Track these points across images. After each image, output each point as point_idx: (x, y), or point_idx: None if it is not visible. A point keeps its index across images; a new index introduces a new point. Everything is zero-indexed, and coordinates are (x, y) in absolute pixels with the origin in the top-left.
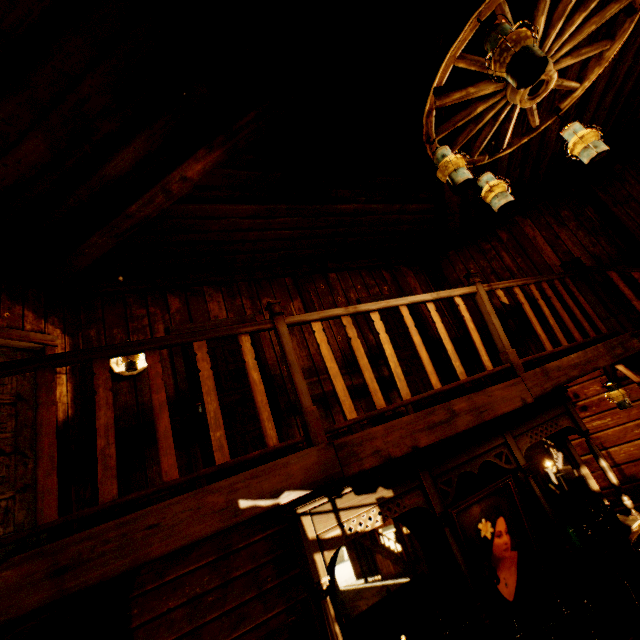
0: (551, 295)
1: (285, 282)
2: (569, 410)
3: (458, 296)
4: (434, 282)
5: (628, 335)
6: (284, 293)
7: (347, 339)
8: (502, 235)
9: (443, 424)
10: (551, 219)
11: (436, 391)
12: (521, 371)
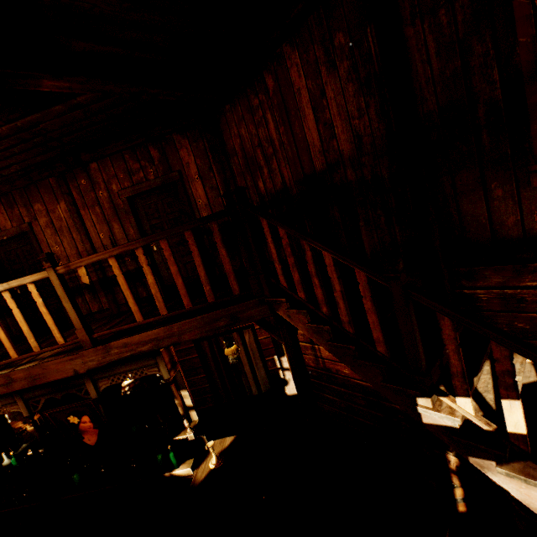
0: (168, 257)
1: (50, 184)
2: (158, 364)
3: (31, 283)
4: (211, 152)
5: (256, 302)
6: (51, 196)
7: (111, 235)
8: (269, 82)
9: (4, 386)
10: (321, 52)
11: (11, 361)
12: (89, 346)
